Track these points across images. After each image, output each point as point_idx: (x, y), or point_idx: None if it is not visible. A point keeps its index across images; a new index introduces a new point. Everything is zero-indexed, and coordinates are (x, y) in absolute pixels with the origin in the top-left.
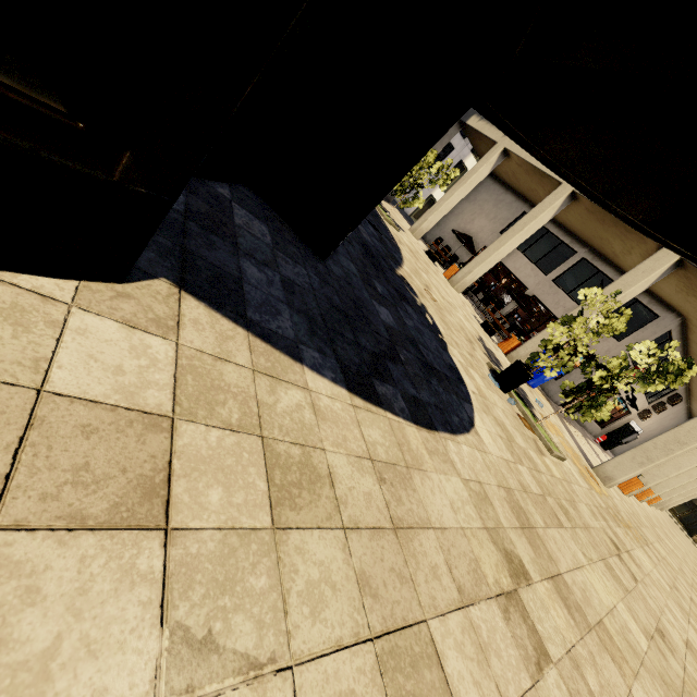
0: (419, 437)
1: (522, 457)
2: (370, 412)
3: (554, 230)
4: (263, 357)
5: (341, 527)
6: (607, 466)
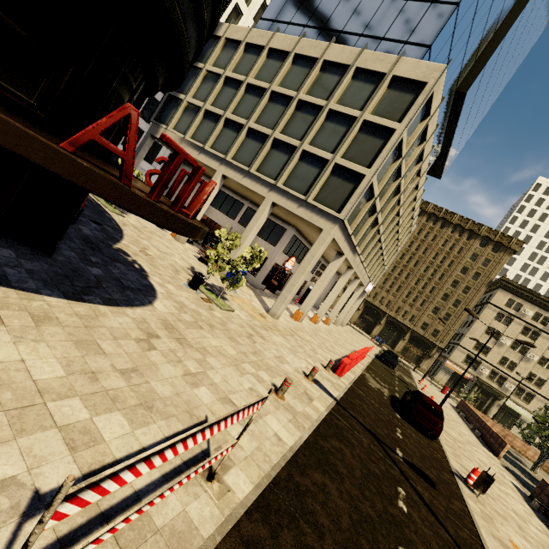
0: (107, 309)
1: (188, 312)
2: (79, 304)
3: (231, 193)
4: (23, 295)
5: (62, 326)
6: (272, 309)
